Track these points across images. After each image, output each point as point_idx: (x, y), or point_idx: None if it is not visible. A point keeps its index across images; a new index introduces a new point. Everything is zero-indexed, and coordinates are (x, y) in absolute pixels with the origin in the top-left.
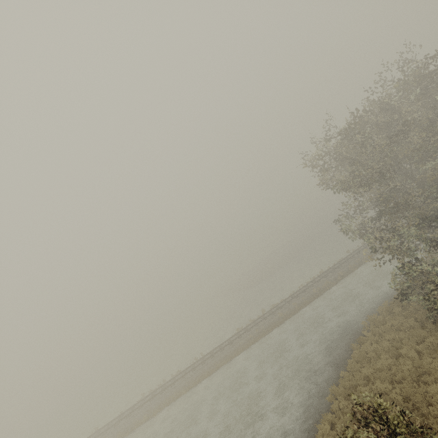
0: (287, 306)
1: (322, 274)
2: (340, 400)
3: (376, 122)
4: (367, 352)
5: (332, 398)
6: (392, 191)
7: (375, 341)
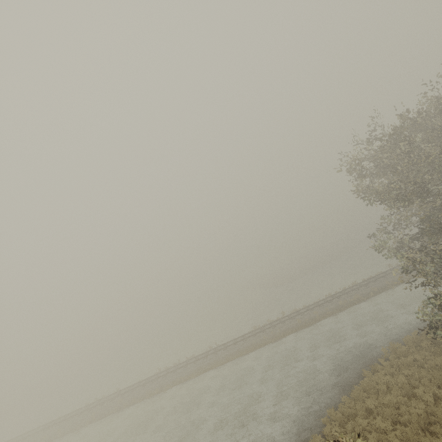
0: (307, 313)
1: (354, 286)
2: (334, 425)
3: (428, 127)
4: (378, 383)
5: (327, 421)
6: (440, 210)
7: (390, 373)
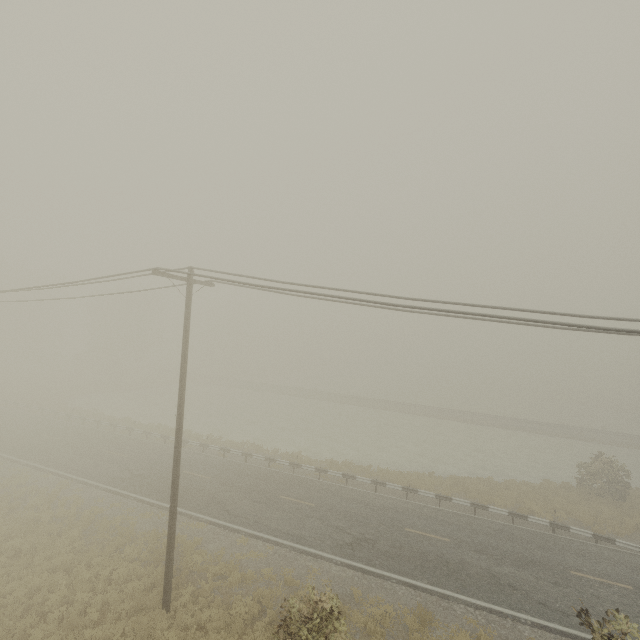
0: None
1: None
2: None
3: None
4: None
5: None
6: None
7: None
